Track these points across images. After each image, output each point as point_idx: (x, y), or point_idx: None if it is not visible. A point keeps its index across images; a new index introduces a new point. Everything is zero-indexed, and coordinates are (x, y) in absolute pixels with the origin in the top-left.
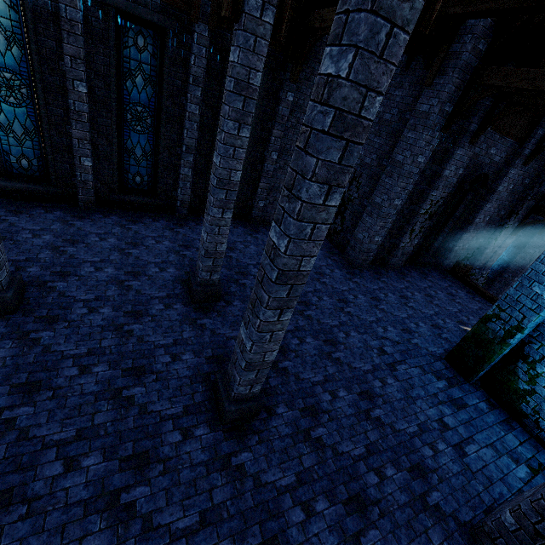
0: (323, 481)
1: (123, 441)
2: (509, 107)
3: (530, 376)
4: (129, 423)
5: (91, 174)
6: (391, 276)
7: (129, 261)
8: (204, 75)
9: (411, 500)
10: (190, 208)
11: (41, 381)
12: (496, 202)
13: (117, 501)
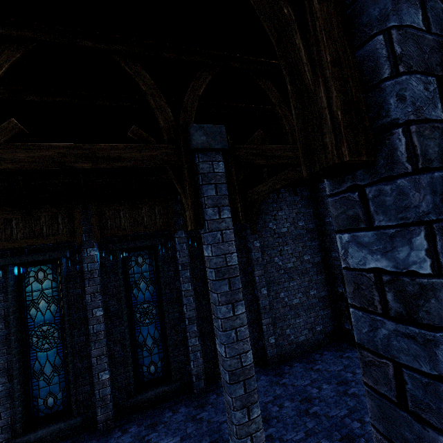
0: None
1: None
2: None
3: None
4: None
5: (108, 386)
6: None
7: None
8: (189, 260)
9: None
10: (206, 376)
11: None
12: None
13: None
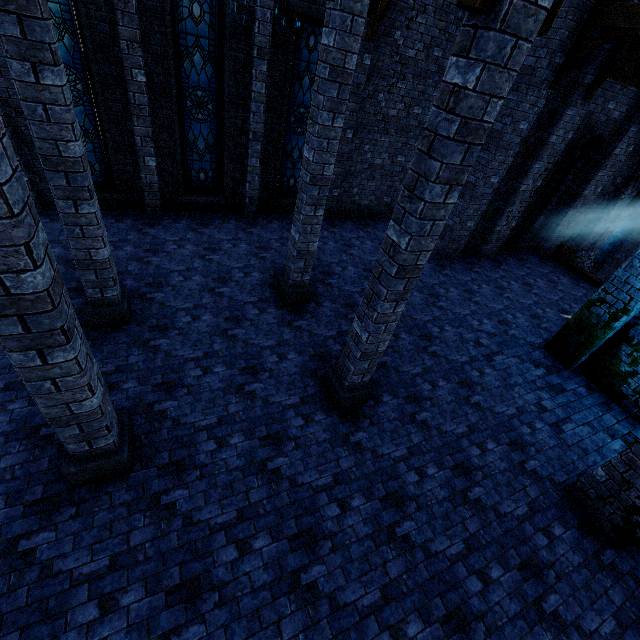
0: (431, 453)
1: (256, 425)
2: (634, 51)
3: (632, 358)
4: (258, 412)
5: (156, 175)
6: (484, 265)
7: (212, 267)
8: (270, 44)
9: (511, 466)
10: (258, 204)
11: (174, 381)
12: (612, 168)
13: (265, 467)
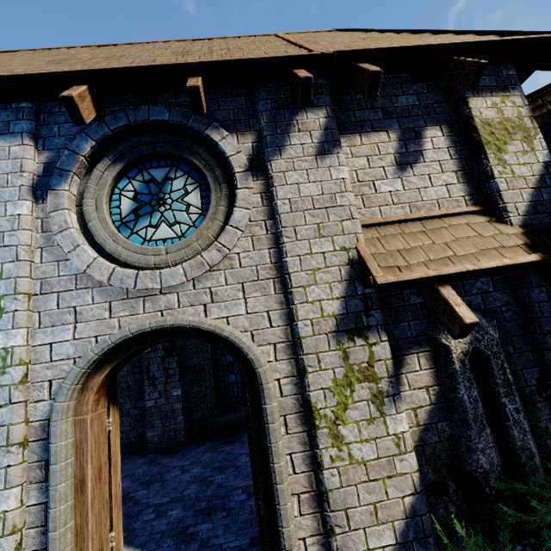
0: None
1: None
2: None
3: None
4: None
5: None
6: (133, 462)
7: None
8: None
9: None
10: None
11: None
12: None
13: None
